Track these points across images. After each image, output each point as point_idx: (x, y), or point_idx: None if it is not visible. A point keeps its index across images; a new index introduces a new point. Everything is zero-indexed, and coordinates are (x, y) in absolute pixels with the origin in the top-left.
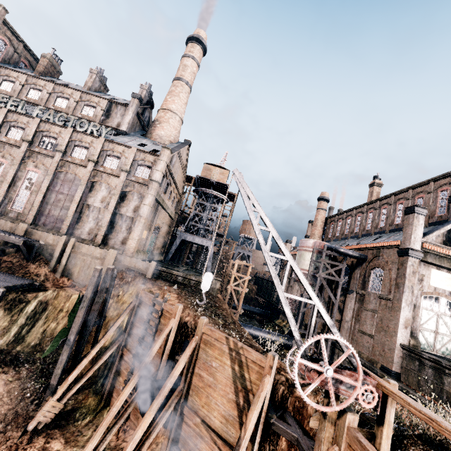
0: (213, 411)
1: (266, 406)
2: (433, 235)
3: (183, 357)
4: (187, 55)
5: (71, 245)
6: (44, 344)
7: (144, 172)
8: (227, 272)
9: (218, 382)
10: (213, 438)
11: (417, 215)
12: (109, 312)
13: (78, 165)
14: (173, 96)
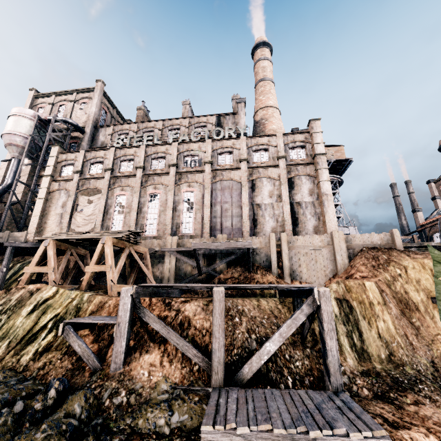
0: None
1: None
2: None
3: None
4: (261, 58)
5: (285, 241)
6: (398, 354)
7: (298, 153)
8: None
9: None
10: None
11: None
12: (413, 296)
13: (230, 169)
14: (266, 95)
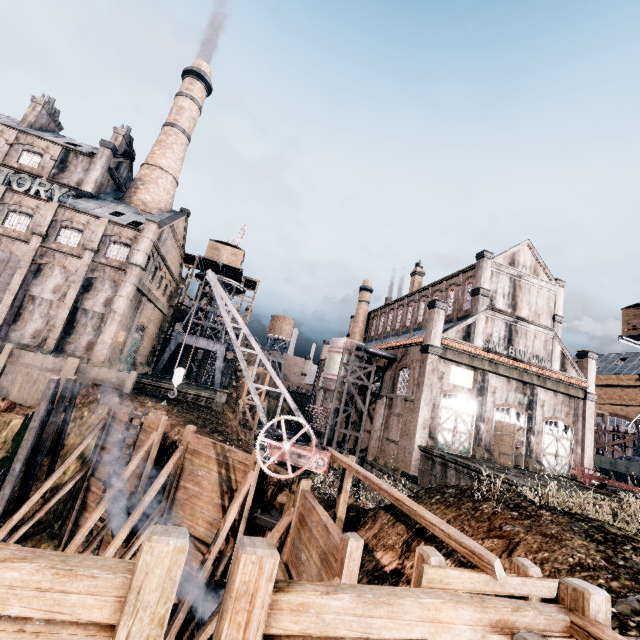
0: (198, 520)
1: (249, 501)
2: (453, 331)
3: (165, 470)
4: (184, 94)
5: (7, 353)
6: None
7: (120, 252)
8: (242, 384)
9: (204, 490)
10: (197, 546)
11: (438, 309)
12: (69, 440)
13: (15, 239)
14: (164, 148)
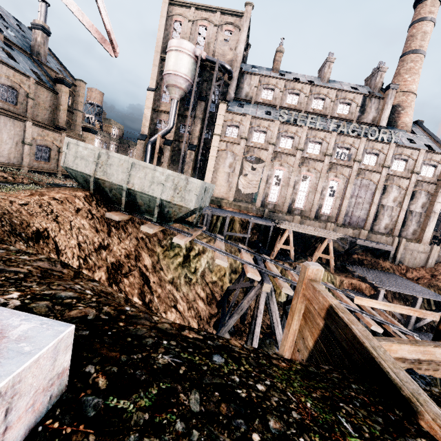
0: None
1: None
2: None
3: None
4: (428, 18)
5: (403, 244)
6: None
7: (428, 171)
8: None
9: None
10: None
11: None
12: None
13: (372, 171)
14: (413, 75)
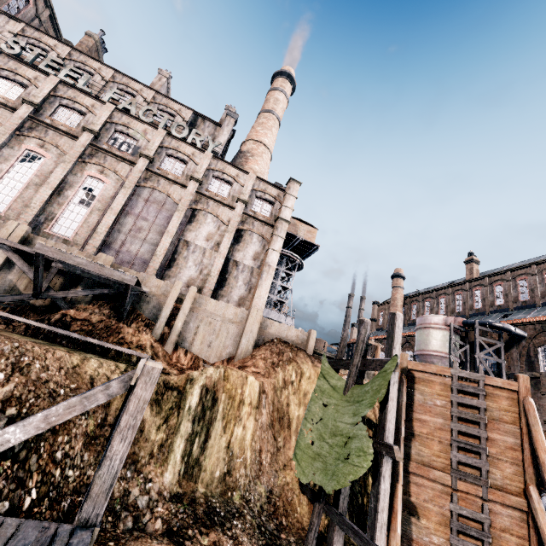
0: None
1: None
2: None
3: None
4: (279, 89)
5: (191, 297)
6: (237, 474)
7: (264, 208)
8: None
9: None
10: None
11: None
12: (293, 408)
13: (173, 182)
14: (266, 129)
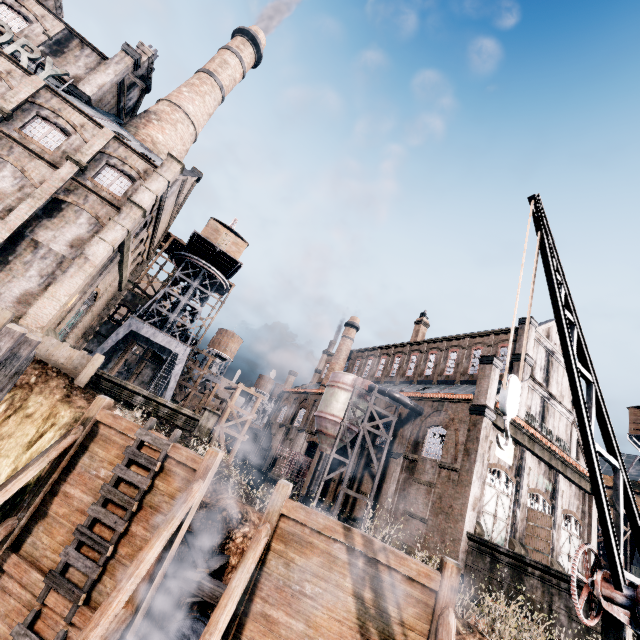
0: None
1: None
2: None
3: (241, 577)
4: (233, 49)
5: None
6: None
7: (117, 182)
8: (206, 403)
9: (318, 632)
10: None
11: (494, 367)
12: None
13: None
14: (194, 93)
